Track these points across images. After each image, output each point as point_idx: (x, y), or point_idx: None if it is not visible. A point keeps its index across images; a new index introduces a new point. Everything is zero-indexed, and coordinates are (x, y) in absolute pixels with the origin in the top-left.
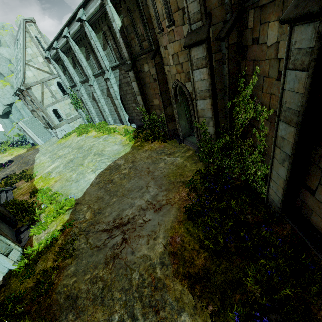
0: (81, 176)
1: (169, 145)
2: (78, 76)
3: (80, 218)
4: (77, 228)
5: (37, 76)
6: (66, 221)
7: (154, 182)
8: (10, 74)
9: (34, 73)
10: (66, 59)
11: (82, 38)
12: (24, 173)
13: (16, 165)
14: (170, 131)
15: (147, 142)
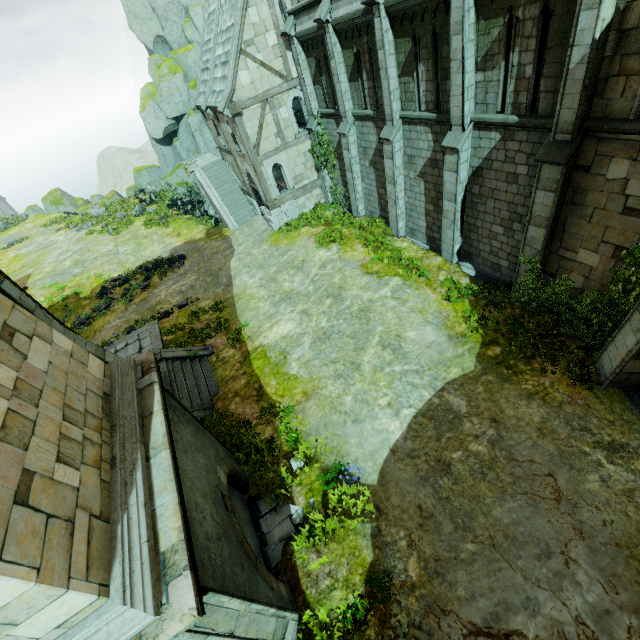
0: (364, 411)
1: (602, 405)
2: (354, 99)
3: (397, 570)
4: (401, 607)
5: (257, 84)
6: (369, 565)
7: (586, 553)
8: (184, 45)
9: (253, 76)
10: (338, 53)
11: (418, 14)
12: (222, 318)
13: (196, 275)
14: (623, 373)
15: (524, 359)
